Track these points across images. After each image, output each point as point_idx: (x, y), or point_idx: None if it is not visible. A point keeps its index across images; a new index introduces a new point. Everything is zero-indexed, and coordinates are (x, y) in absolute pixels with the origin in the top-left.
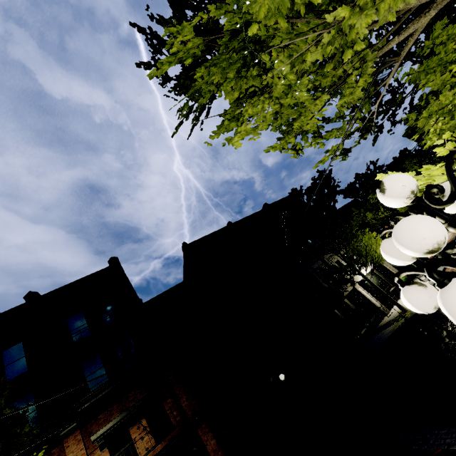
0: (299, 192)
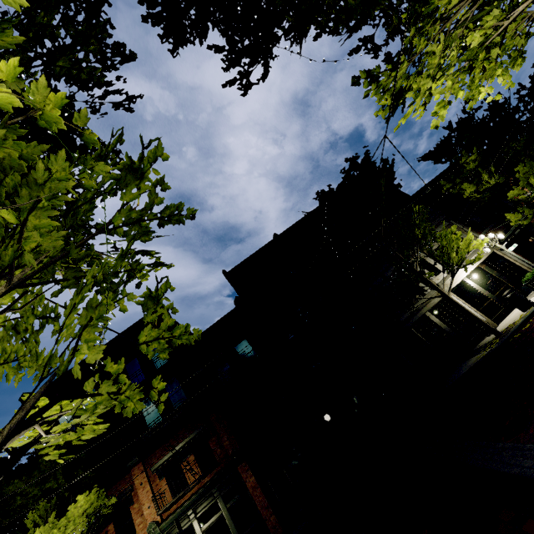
0: (329, 193)
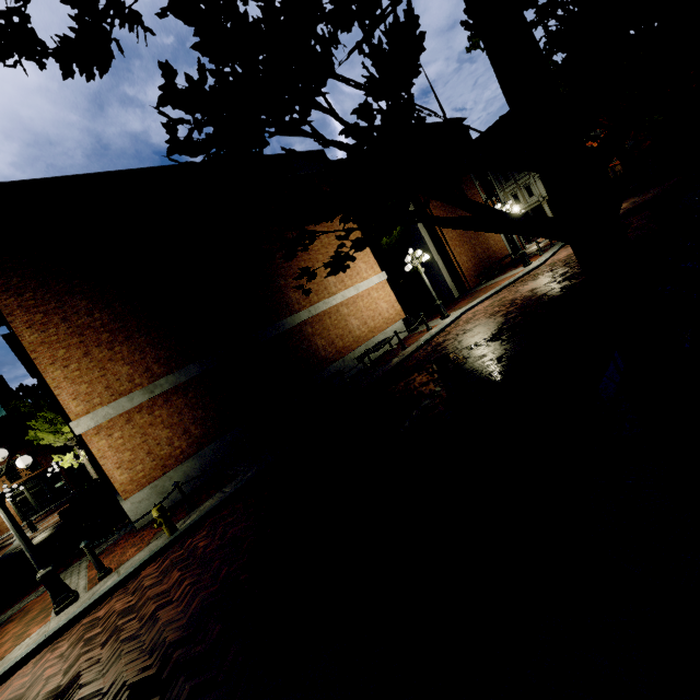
0: None
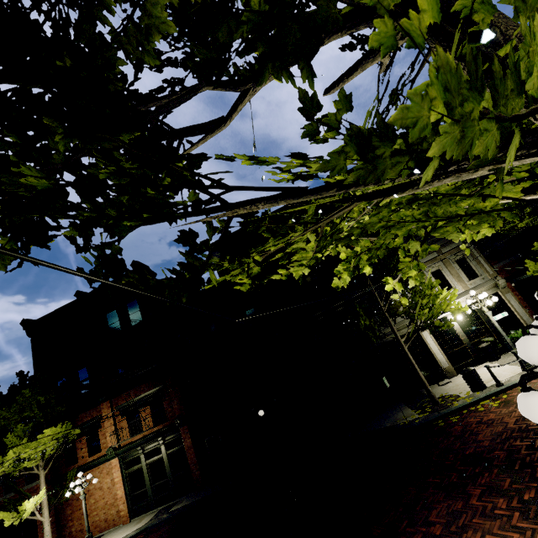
0: None
